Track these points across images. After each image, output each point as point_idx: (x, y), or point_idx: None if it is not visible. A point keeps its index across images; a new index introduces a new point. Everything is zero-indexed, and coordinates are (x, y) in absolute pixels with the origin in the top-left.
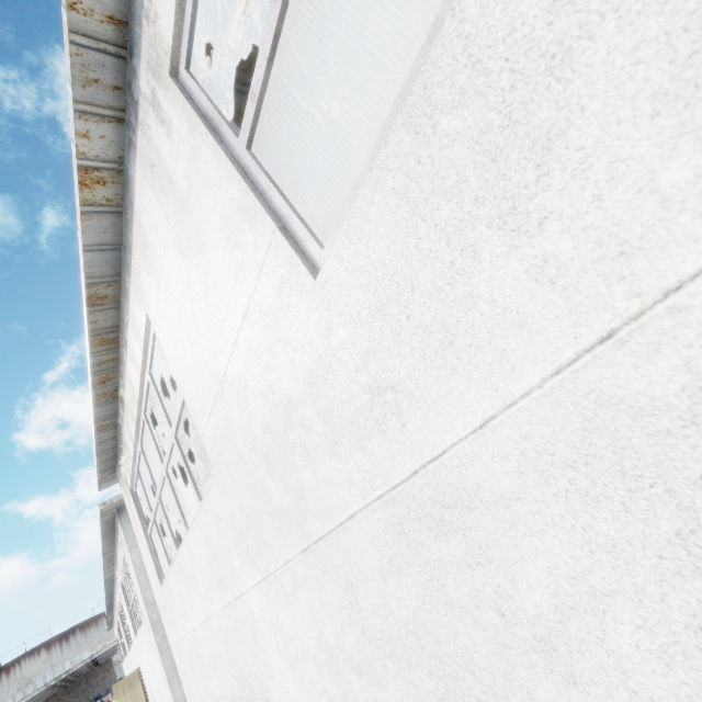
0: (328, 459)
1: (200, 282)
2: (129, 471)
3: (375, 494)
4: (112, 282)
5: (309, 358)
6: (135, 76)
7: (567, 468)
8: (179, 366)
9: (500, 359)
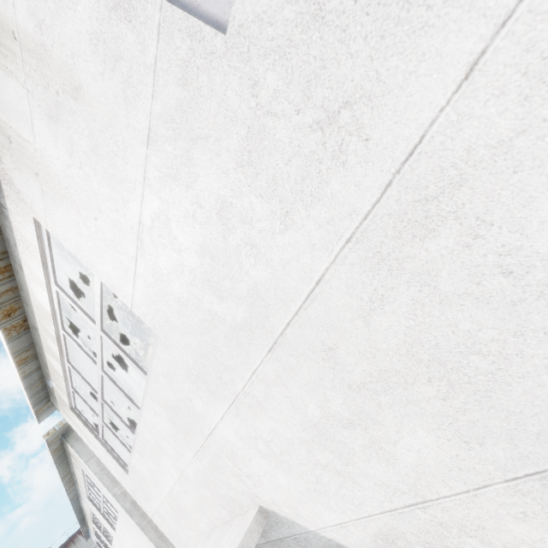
0: (281, 237)
1: (84, 138)
2: (64, 391)
3: (343, 240)
4: None
5: (237, 137)
6: None
7: None
8: (86, 251)
9: None
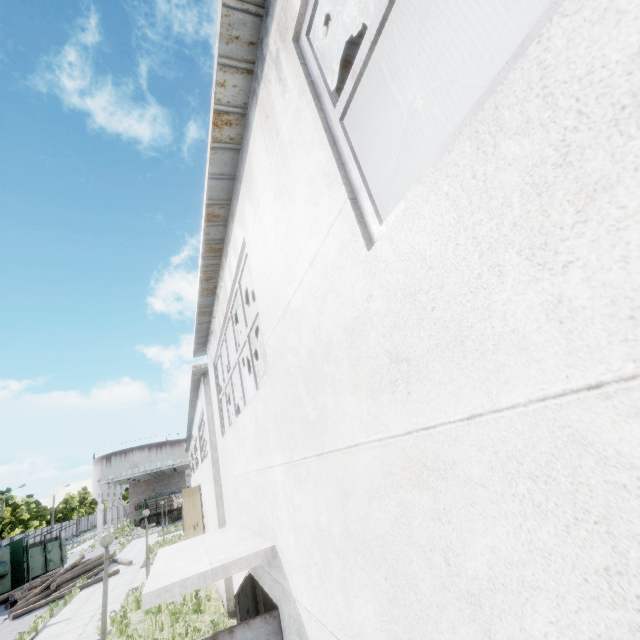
0: (348, 396)
1: (284, 224)
2: (215, 349)
3: (376, 436)
4: (224, 205)
5: (351, 313)
6: (267, 34)
7: (529, 479)
8: (259, 285)
9: (498, 370)
